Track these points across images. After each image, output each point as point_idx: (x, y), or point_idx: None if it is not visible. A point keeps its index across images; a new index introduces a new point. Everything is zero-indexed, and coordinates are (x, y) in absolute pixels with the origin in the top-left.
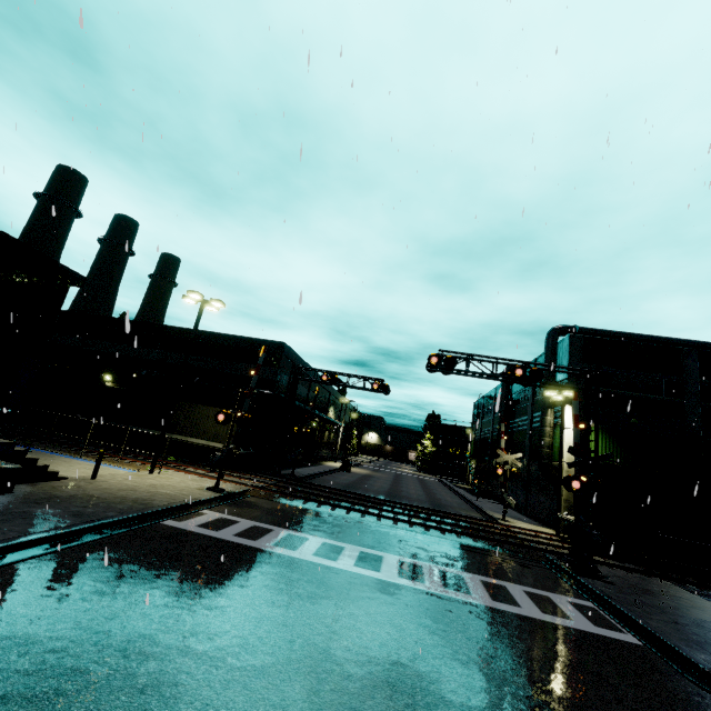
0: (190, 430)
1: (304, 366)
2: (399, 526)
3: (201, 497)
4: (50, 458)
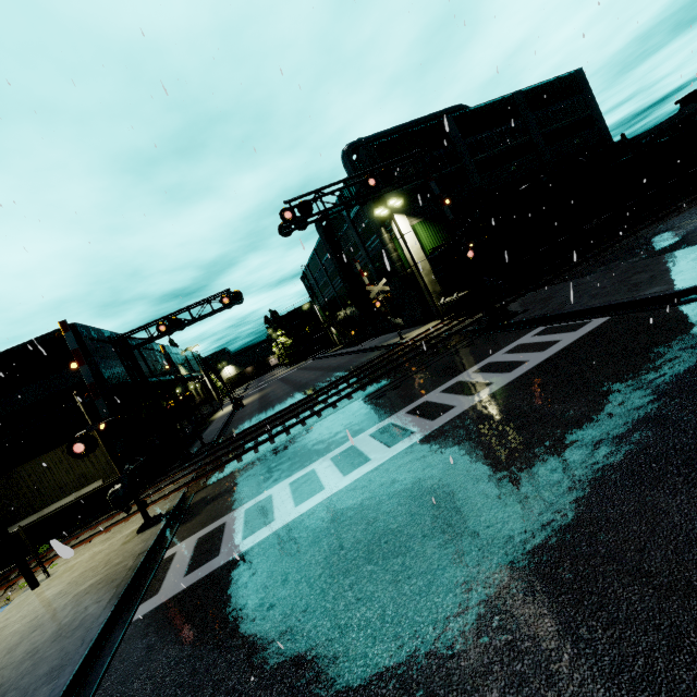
0: (37, 501)
1: None
2: (355, 397)
3: (145, 545)
4: None
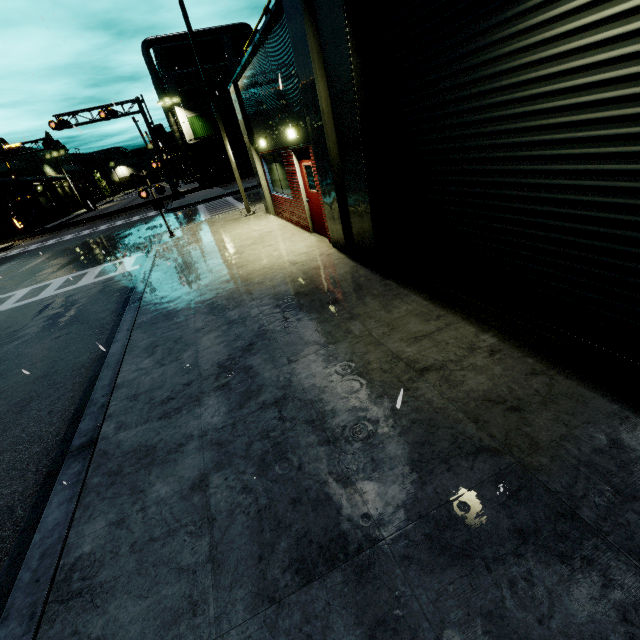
0: None
1: None
2: (104, 220)
3: None
4: None
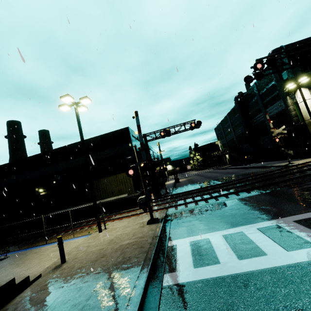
0: (103, 195)
1: None
2: (276, 187)
3: (155, 232)
4: (23, 255)
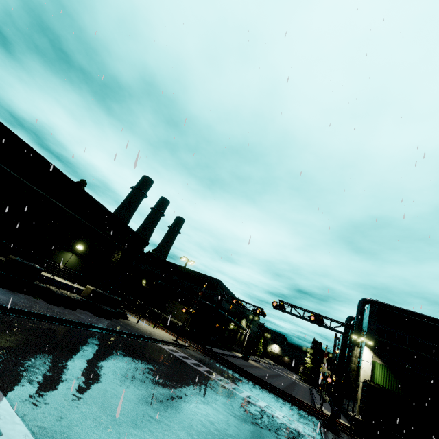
0: (171, 313)
1: (229, 292)
2: (249, 382)
3: (170, 341)
4: None
